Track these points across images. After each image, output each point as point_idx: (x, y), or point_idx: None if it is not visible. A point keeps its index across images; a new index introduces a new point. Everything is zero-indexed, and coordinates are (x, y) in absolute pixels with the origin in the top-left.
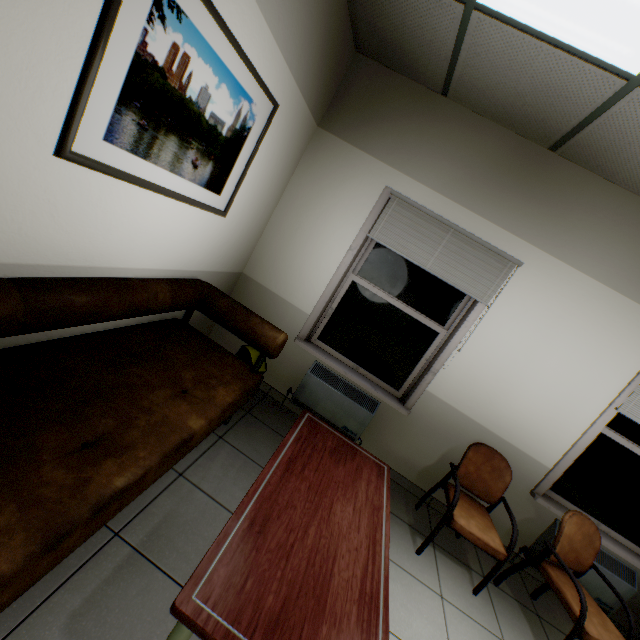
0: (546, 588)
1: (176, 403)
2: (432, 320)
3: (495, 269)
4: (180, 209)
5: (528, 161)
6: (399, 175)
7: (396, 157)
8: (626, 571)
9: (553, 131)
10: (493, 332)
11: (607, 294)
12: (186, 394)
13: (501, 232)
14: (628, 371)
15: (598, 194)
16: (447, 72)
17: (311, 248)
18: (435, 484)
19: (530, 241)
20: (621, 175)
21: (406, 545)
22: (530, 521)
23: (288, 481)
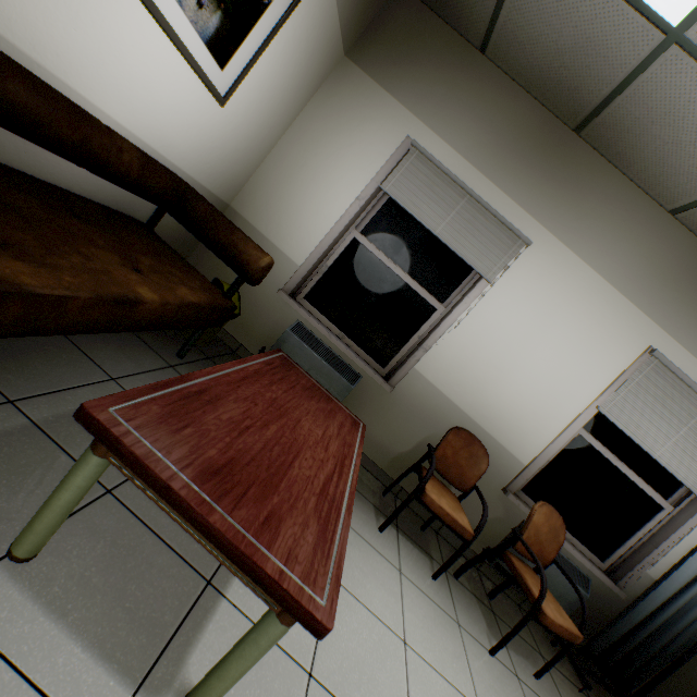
0: (505, 586)
1: (125, 270)
2: (432, 295)
3: (504, 245)
4: (171, 57)
5: (553, 139)
6: (423, 128)
7: (423, 107)
8: (582, 578)
9: (583, 104)
10: (492, 313)
11: (606, 289)
12: (139, 273)
13: (516, 208)
14: (613, 371)
15: (612, 186)
16: (491, 18)
17: (314, 191)
18: (408, 468)
19: (542, 223)
20: (637, 166)
21: (369, 520)
22: (498, 521)
23: (252, 384)
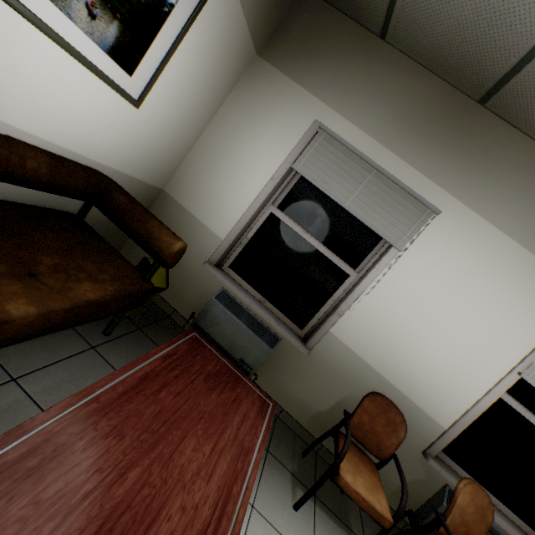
0: None
1: (3, 281)
2: (344, 262)
3: (413, 215)
4: (71, 67)
5: (457, 112)
6: (329, 111)
7: (329, 93)
8: None
9: (488, 76)
10: (403, 279)
11: (521, 254)
12: (31, 278)
13: (423, 179)
14: (534, 336)
15: (522, 152)
16: (389, 4)
17: (234, 173)
18: (326, 431)
19: (450, 191)
20: None
21: (284, 497)
22: (419, 483)
23: (129, 401)
